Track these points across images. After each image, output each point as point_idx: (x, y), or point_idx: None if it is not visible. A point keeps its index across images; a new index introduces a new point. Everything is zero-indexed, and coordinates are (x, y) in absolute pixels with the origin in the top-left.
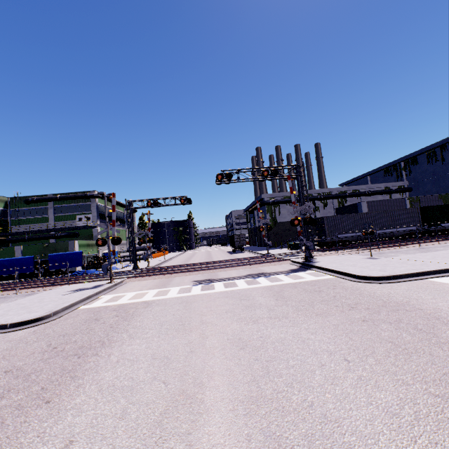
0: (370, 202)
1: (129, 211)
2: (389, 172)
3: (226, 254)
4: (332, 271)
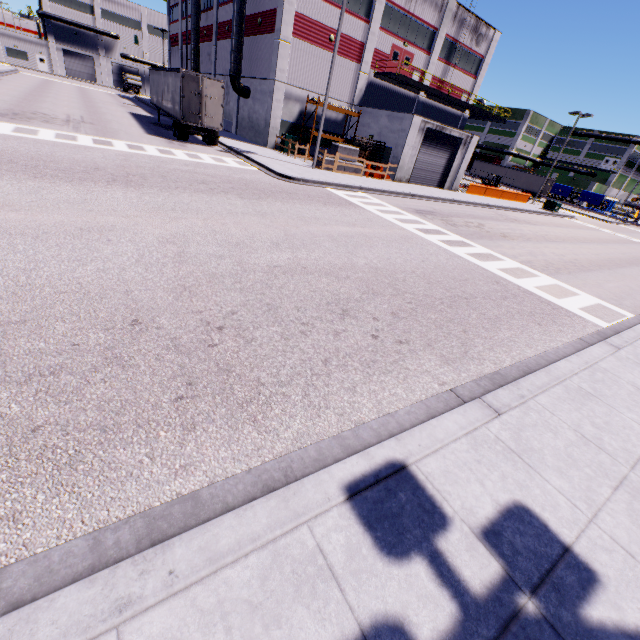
0: None
1: None
2: None
3: None
4: None
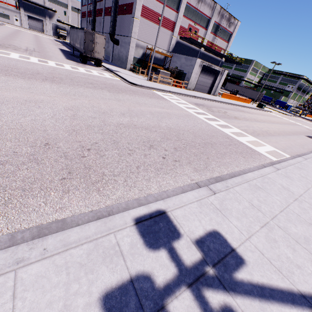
0: None
1: None
2: None
3: None
4: None
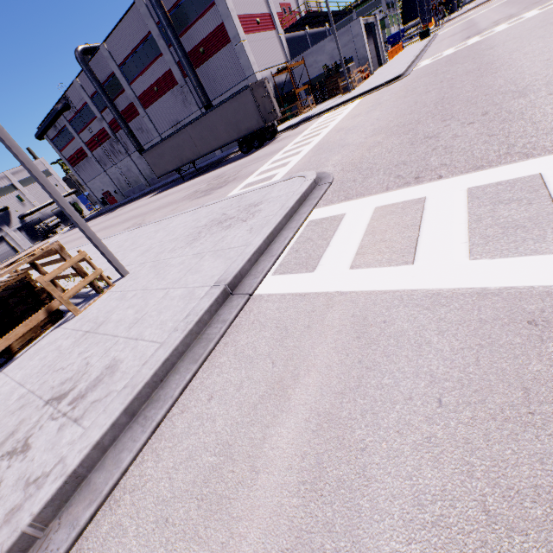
0: None
1: None
2: None
3: None
4: None
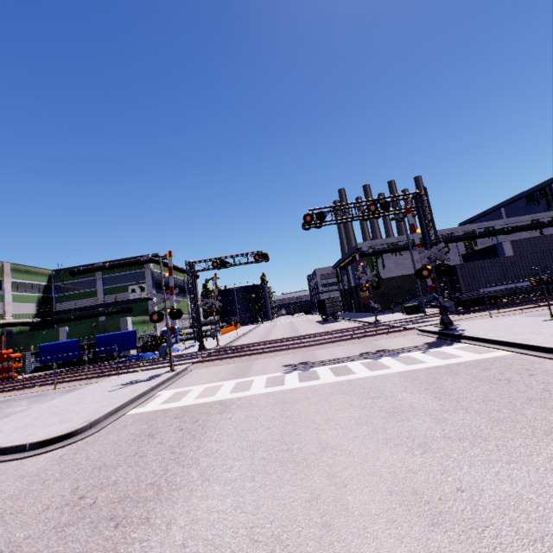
0: (515, 241)
1: (190, 275)
2: (534, 199)
3: (316, 324)
4: (503, 344)
